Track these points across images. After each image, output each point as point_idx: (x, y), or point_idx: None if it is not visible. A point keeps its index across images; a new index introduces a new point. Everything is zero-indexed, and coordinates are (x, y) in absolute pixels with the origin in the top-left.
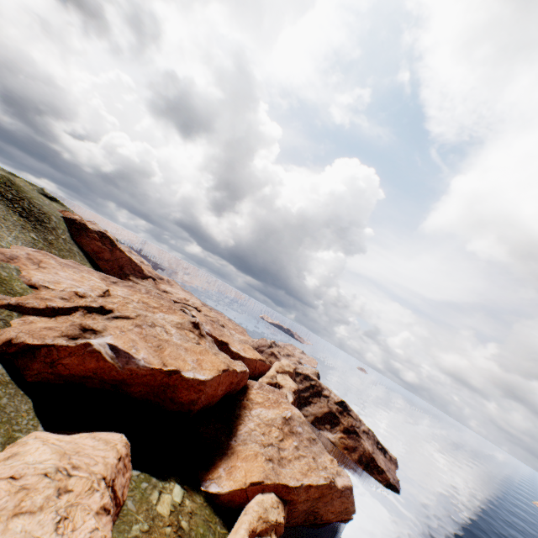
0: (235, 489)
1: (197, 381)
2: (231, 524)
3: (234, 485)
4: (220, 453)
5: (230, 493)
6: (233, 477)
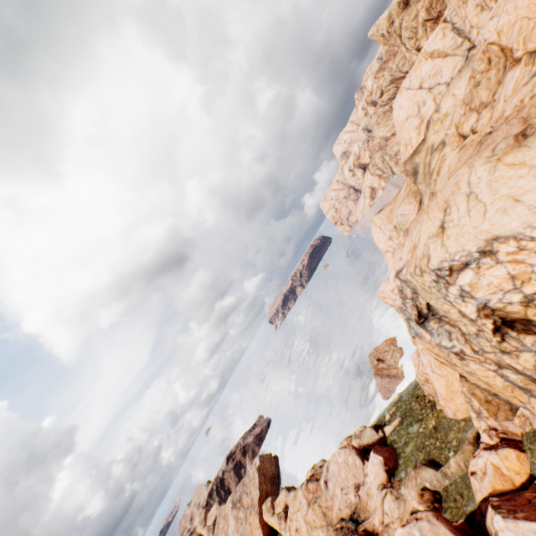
0: (263, 532)
1: None
2: (277, 531)
3: (261, 535)
4: None
5: (265, 535)
6: None
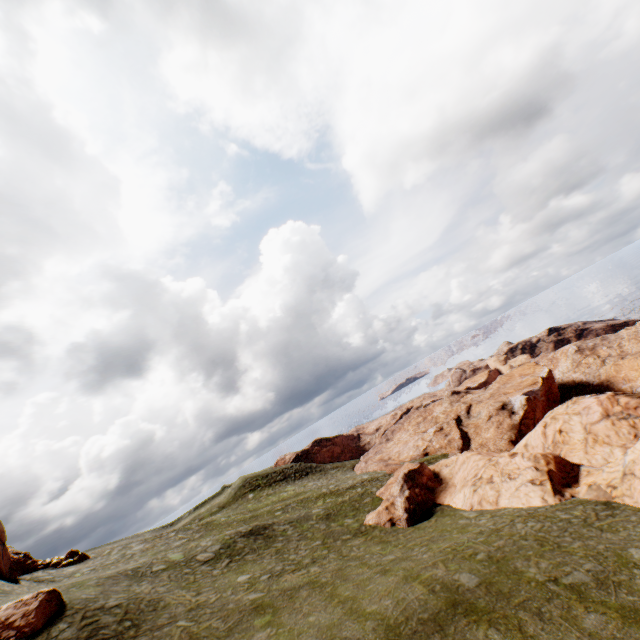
0: None
1: (549, 373)
2: None
3: None
4: (604, 390)
5: None
6: (633, 378)
